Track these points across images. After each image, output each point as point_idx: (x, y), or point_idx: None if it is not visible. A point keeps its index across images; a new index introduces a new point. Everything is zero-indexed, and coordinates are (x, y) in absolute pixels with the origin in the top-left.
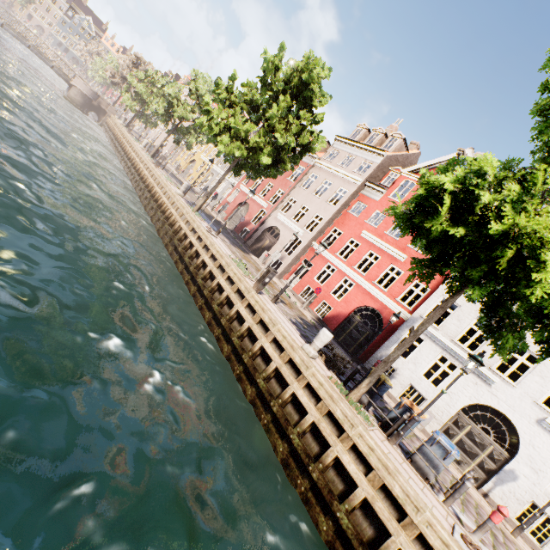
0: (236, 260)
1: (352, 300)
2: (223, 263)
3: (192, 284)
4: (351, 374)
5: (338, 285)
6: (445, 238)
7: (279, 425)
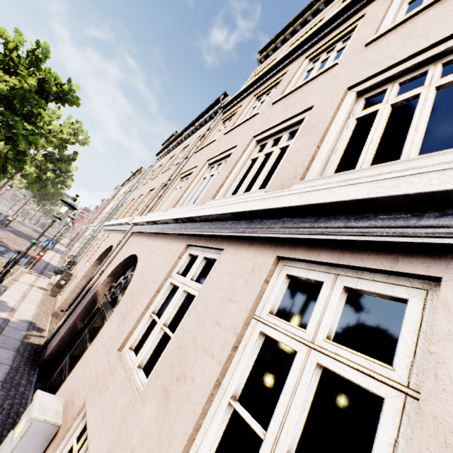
0: None
1: None
2: None
3: None
4: None
5: None
6: None
7: None
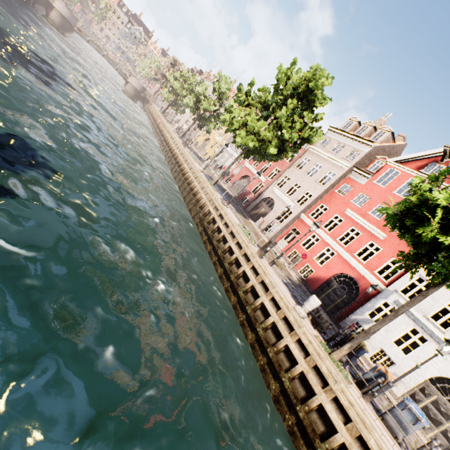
0: (243, 228)
1: (333, 267)
2: (233, 230)
3: (208, 243)
4: (333, 335)
5: (320, 253)
6: (433, 242)
7: (273, 368)
